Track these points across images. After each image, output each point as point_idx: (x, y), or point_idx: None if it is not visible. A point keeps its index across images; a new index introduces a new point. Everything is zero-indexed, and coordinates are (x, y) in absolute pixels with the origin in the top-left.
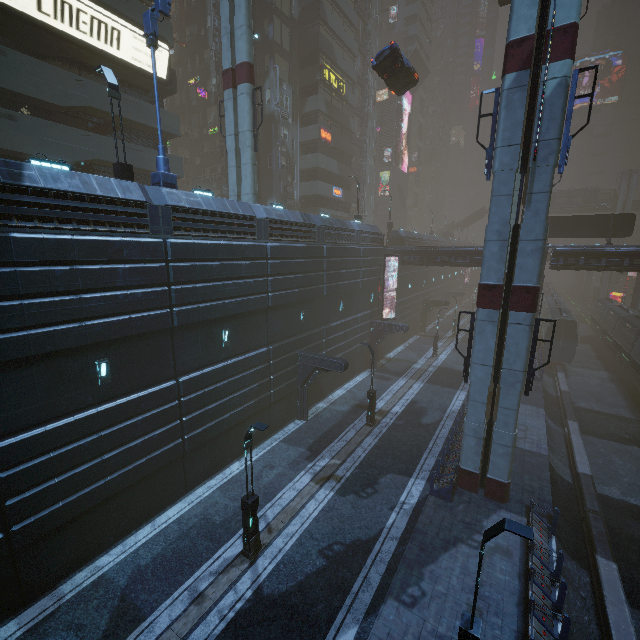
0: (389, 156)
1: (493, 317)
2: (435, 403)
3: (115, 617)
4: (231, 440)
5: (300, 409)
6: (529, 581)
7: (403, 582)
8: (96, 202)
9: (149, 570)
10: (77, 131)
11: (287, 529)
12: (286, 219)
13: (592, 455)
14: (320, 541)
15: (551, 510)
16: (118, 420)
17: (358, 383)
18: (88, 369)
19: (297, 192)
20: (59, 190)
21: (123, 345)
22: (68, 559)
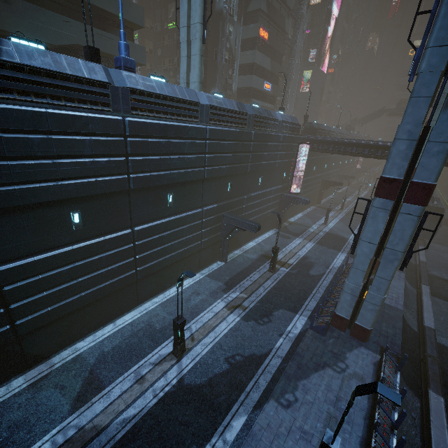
0: (313, 57)
1: (387, 206)
2: (321, 260)
3: (85, 384)
4: (171, 272)
5: (222, 254)
6: (377, 405)
7: (282, 389)
8: (66, 80)
9: (109, 355)
10: (60, 17)
11: (204, 340)
12: (224, 106)
13: (436, 313)
14: (227, 352)
15: (399, 352)
16: (88, 255)
17: (266, 238)
18: (65, 217)
19: (235, 84)
20: (33, 67)
21: (91, 201)
22: (57, 342)
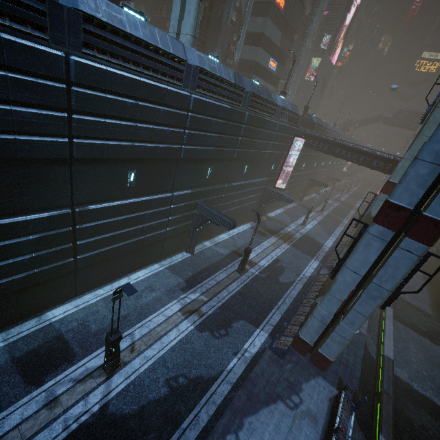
0: (326, 44)
1: (386, 236)
2: (293, 265)
3: None
4: (124, 261)
5: (189, 245)
6: None
7: (225, 428)
8: None
9: (20, 363)
10: None
11: (147, 352)
12: (218, 74)
13: (395, 339)
14: (170, 370)
15: (357, 387)
16: None
17: (240, 232)
18: None
19: (238, 53)
20: None
21: (7, 166)
22: None
